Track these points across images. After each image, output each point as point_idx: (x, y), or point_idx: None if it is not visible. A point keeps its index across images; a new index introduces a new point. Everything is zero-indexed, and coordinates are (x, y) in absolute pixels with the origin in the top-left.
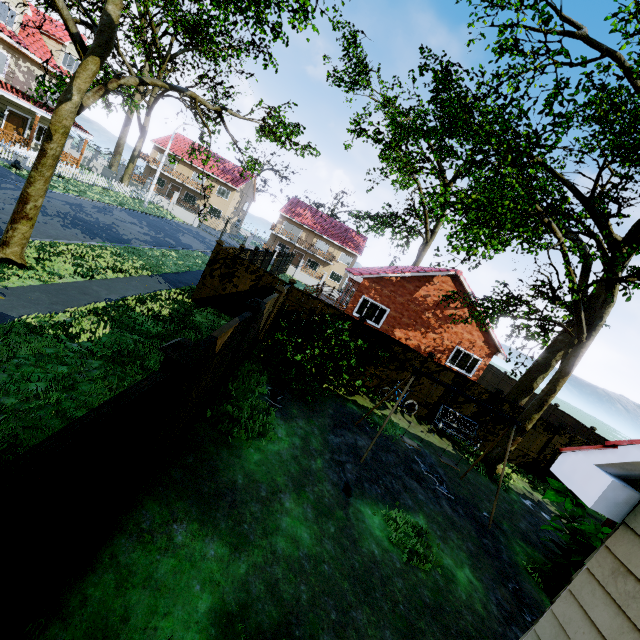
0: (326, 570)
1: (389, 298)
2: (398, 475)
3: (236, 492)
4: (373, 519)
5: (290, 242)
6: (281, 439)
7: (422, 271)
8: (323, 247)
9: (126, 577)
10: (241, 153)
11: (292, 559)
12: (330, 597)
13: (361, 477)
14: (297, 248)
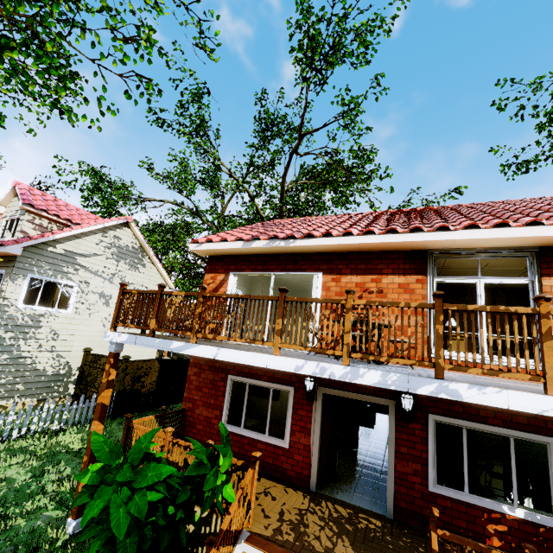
0: None
1: None
2: None
3: None
4: None
5: None
6: None
7: None
8: None
9: None
10: None
11: None
12: None
13: None
14: None
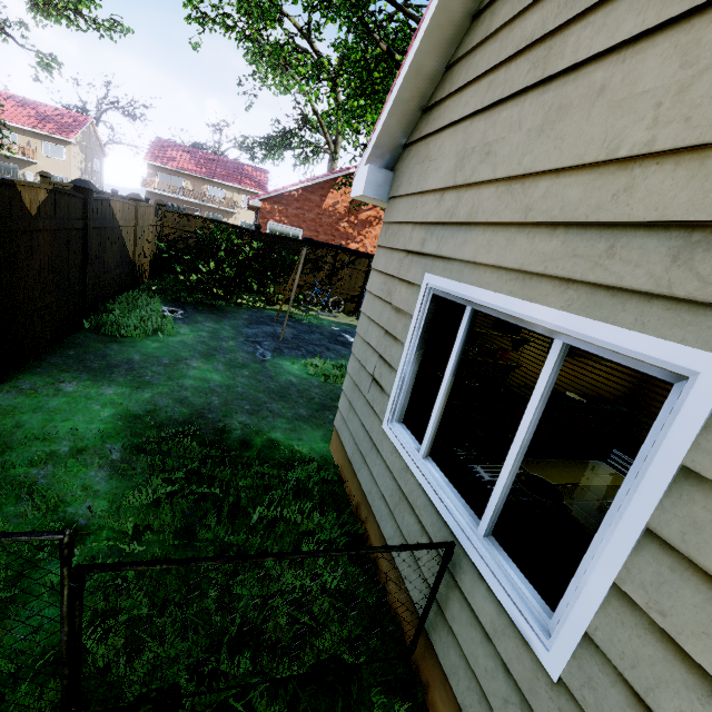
0: (240, 390)
1: (298, 217)
2: (322, 344)
3: (133, 364)
4: (292, 366)
5: (175, 198)
6: (184, 334)
7: (322, 176)
8: (218, 194)
9: (12, 410)
10: (19, 44)
11: (202, 388)
12: (244, 400)
13: (280, 348)
14: (187, 203)
